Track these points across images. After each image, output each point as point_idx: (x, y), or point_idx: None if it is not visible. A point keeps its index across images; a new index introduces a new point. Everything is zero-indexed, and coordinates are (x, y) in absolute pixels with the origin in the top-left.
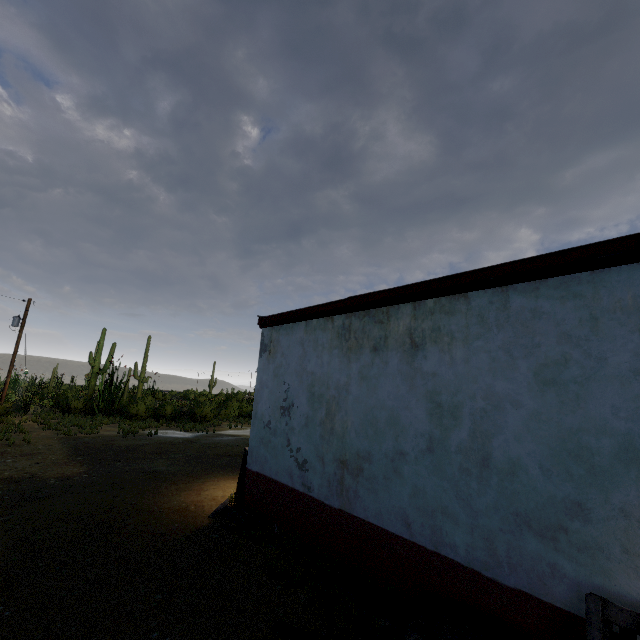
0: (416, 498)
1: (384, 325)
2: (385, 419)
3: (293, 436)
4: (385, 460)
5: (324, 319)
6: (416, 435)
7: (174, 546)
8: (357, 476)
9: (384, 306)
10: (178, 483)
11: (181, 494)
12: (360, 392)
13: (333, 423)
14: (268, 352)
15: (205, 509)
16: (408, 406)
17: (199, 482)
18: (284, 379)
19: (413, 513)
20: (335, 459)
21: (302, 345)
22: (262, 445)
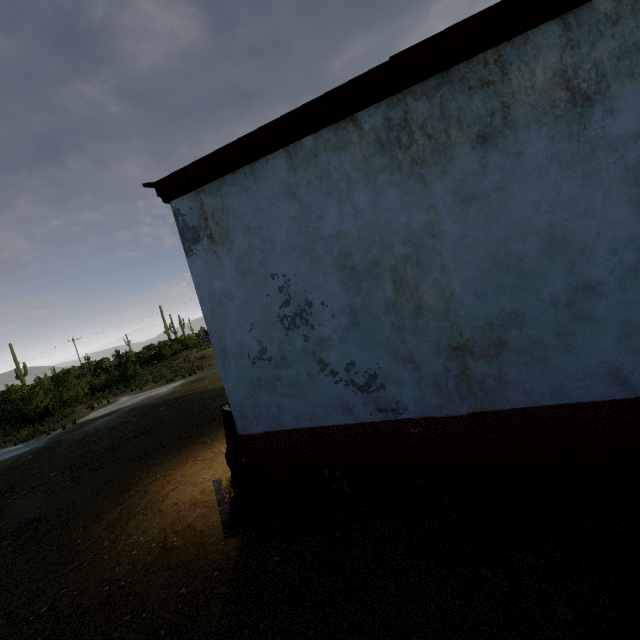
0: (632, 339)
1: (495, 86)
2: (538, 249)
3: (330, 351)
4: (554, 310)
5: (333, 128)
6: (614, 248)
7: (229, 637)
8: (497, 355)
9: (489, 47)
10: (98, 516)
11: (127, 531)
12: (467, 226)
13: (418, 298)
14: (207, 239)
15: (200, 529)
16: (587, 209)
17: (135, 494)
18: (270, 270)
19: (630, 361)
20: (440, 349)
21: (292, 196)
22: (261, 391)
